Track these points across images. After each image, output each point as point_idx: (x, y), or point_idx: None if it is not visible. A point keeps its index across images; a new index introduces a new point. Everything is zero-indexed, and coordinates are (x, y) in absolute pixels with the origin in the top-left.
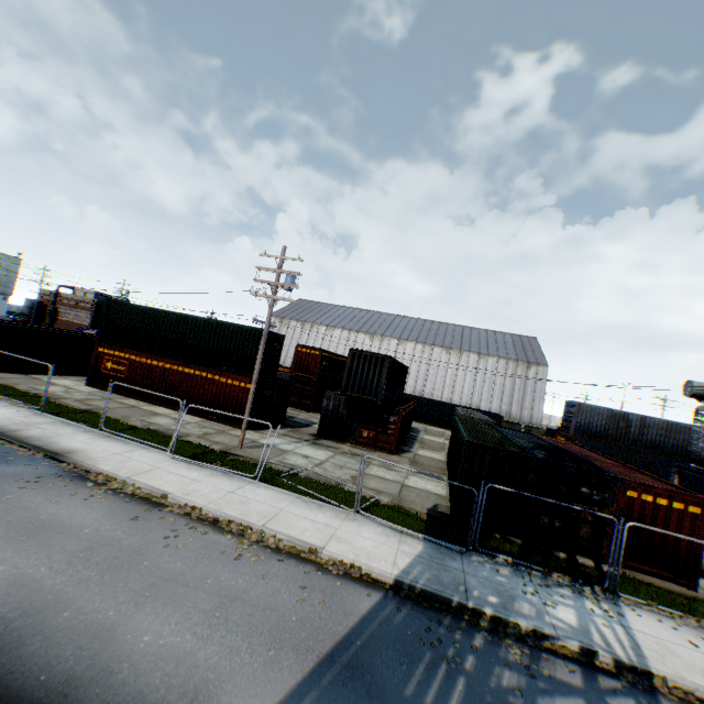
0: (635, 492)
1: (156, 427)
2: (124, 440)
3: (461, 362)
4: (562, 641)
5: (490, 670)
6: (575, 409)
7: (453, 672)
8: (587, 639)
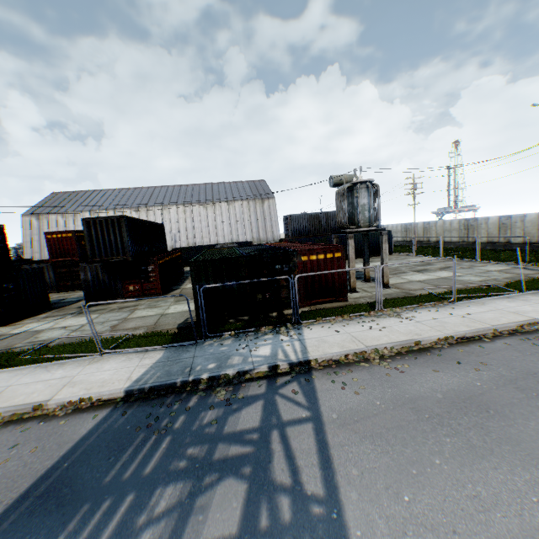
0: (306, 256)
1: None
2: None
3: (216, 211)
4: (257, 370)
5: (195, 419)
6: (289, 220)
7: (161, 438)
8: (274, 360)
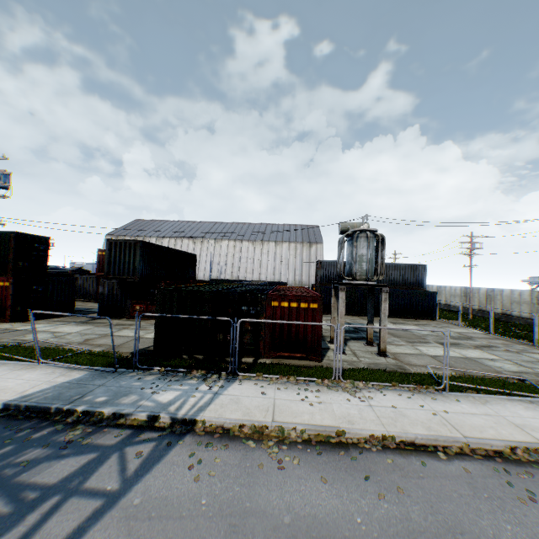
0: (277, 302)
1: None
2: None
3: (263, 250)
4: (136, 416)
5: (17, 453)
6: (319, 266)
7: None
8: (162, 409)
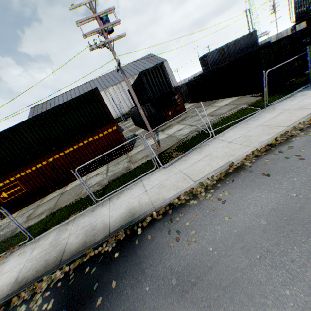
0: None
1: (105, 180)
2: (121, 191)
3: None
4: None
5: None
6: (207, 57)
7: None
8: None
